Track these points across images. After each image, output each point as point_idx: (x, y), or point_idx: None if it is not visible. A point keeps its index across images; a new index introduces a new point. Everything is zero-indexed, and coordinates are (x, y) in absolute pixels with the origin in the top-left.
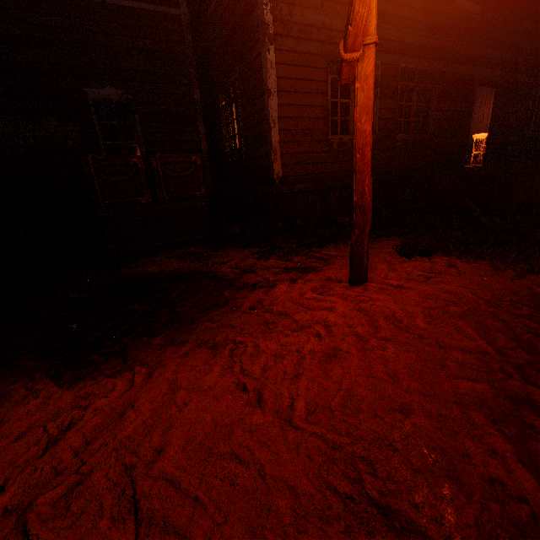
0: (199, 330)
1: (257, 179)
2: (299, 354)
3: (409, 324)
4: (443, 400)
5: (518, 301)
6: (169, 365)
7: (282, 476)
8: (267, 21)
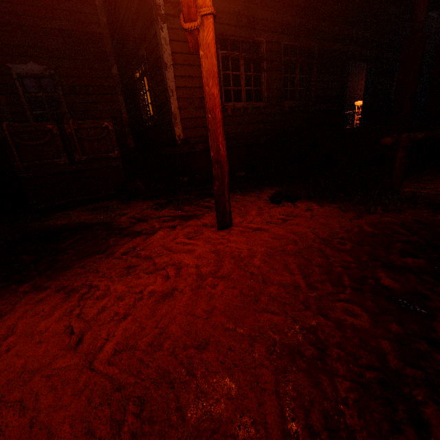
0: (67, 276)
1: (166, 141)
2: (138, 295)
3: (248, 262)
4: (240, 333)
5: (347, 238)
6: (17, 312)
7: (49, 423)
8: (158, 3)
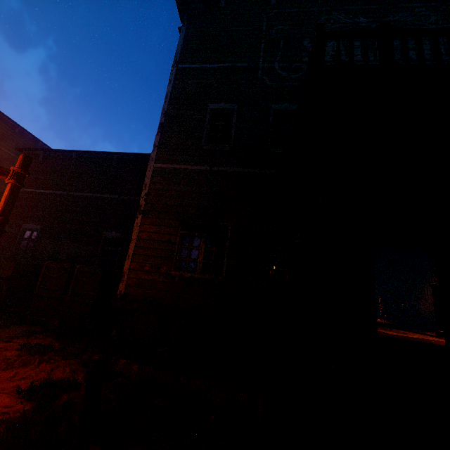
0: None
1: None
2: None
3: None
4: None
5: None
6: None
7: None
8: (141, 204)
